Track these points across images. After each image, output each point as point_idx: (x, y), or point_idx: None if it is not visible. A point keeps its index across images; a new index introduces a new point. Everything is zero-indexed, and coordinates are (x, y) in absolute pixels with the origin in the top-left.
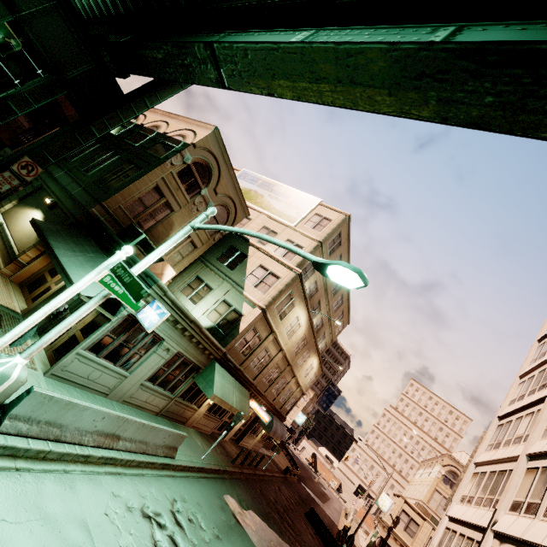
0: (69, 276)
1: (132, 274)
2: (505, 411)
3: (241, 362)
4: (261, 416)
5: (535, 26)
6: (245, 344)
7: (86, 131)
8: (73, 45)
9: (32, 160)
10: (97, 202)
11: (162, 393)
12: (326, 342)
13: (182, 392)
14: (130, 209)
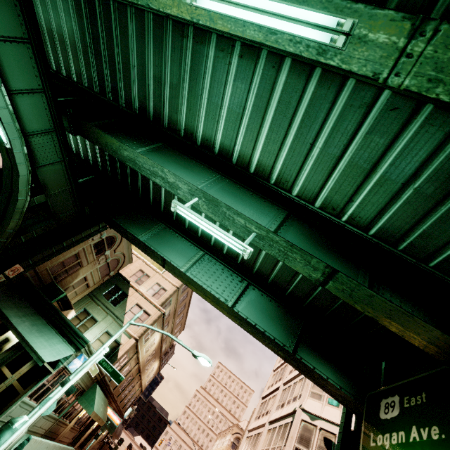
0: (32, 346)
1: (112, 366)
2: (265, 394)
3: (110, 379)
4: (113, 420)
5: (265, 295)
6: (118, 365)
7: (60, 244)
8: (69, 202)
9: (19, 264)
10: (30, 267)
11: (53, 417)
12: (166, 346)
13: (65, 413)
14: (53, 269)
